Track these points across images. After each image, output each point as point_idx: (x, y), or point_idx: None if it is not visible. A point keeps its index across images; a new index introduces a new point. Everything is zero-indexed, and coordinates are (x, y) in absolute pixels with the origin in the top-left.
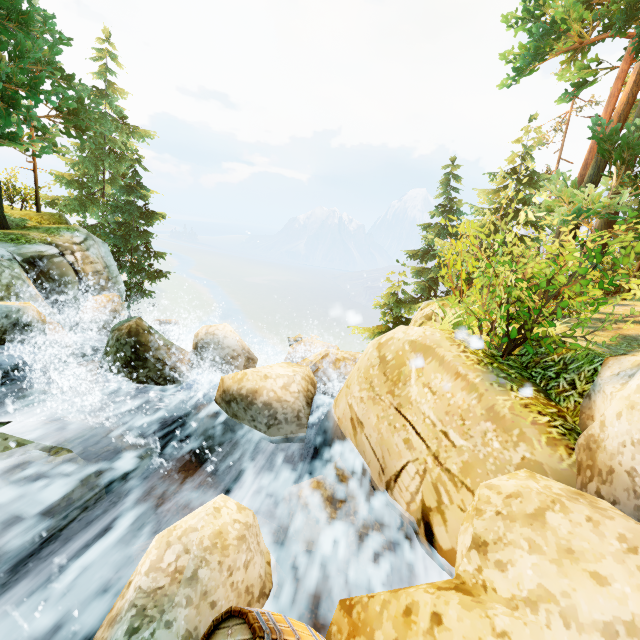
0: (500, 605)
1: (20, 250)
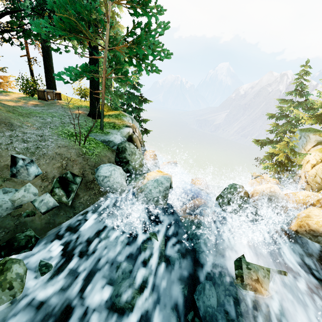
0: None
1: (122, 134)
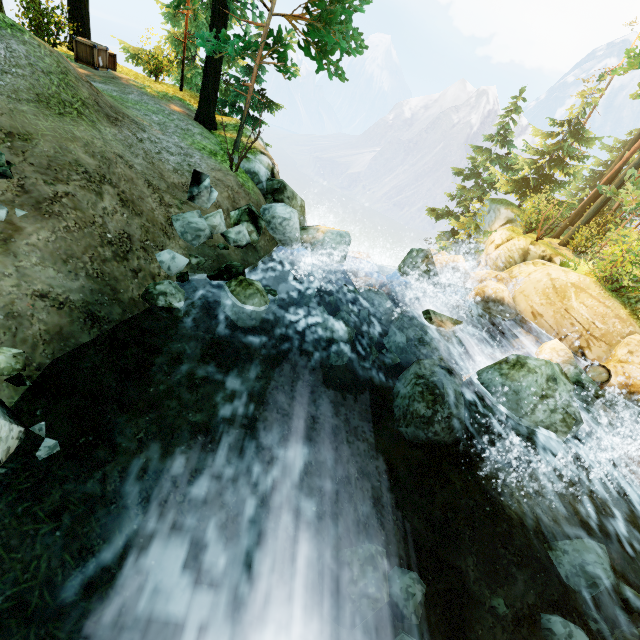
0: (635, 364)
1: (262, 164)
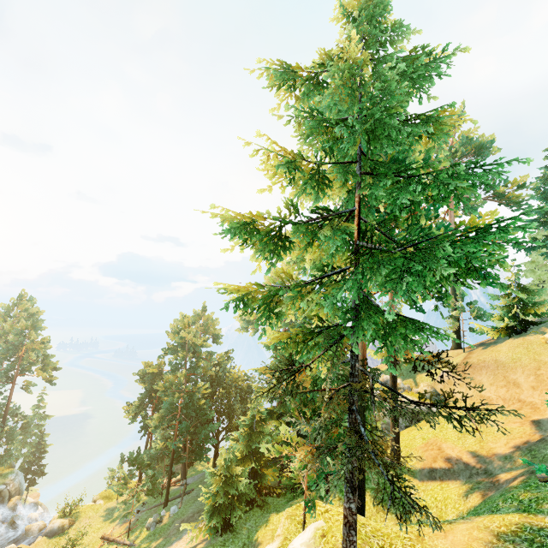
0: None
1: None
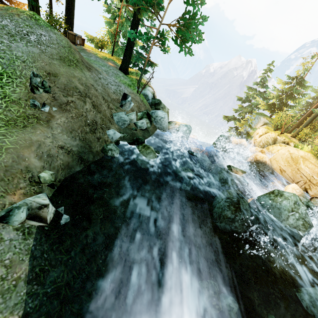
0: None
1: (149, 91)
